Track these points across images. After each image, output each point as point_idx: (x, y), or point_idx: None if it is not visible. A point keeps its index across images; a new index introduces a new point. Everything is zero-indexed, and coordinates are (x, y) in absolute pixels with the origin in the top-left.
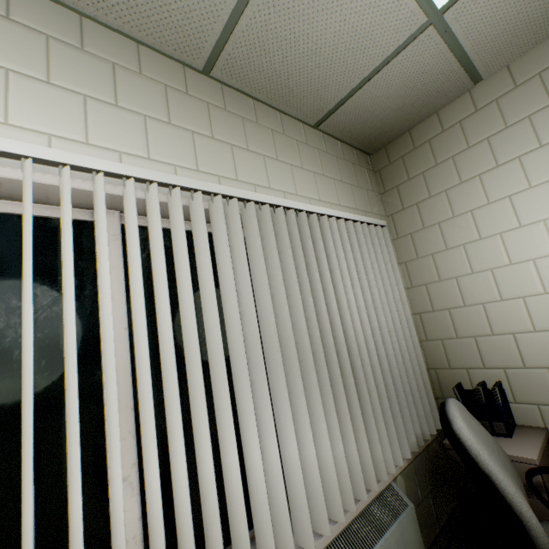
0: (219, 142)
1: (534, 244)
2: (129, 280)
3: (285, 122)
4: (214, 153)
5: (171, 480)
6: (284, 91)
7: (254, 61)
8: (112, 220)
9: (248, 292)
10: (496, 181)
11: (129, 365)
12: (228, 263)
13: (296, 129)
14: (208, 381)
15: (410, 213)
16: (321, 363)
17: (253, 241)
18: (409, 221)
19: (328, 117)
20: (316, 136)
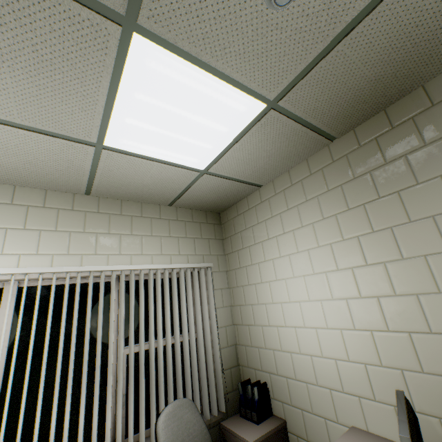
0: (88, 233)
1: (282, 293)
2: (17, 317)
3: (145, 207)
4: (82, 241)
5: (16, 432)
6: (138, 197)
7: (112, 190)
8: (13, 286)
9: (75, 328)
10: (268, 248)
11: (3, 367)
12: (65, 312)
13: (154, 210)
14: (55, 374)
15: (235, 255)
16: (121, 367)
17: (89, 295)
18: (234, 261)
19: (175, 202)
20: (170, 211)
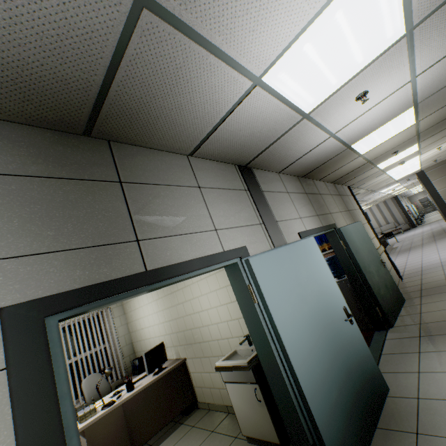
0: None
1: (142, 312)
2: None
3: None
4: None
5: None
6: None
7: None
8: None
9: None
10: None
11: None
12: None
13: None
14: None
15: None
16: None
17: None
18: None
19: None
20: None
